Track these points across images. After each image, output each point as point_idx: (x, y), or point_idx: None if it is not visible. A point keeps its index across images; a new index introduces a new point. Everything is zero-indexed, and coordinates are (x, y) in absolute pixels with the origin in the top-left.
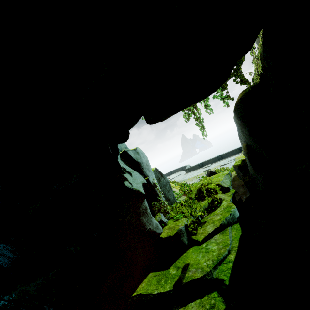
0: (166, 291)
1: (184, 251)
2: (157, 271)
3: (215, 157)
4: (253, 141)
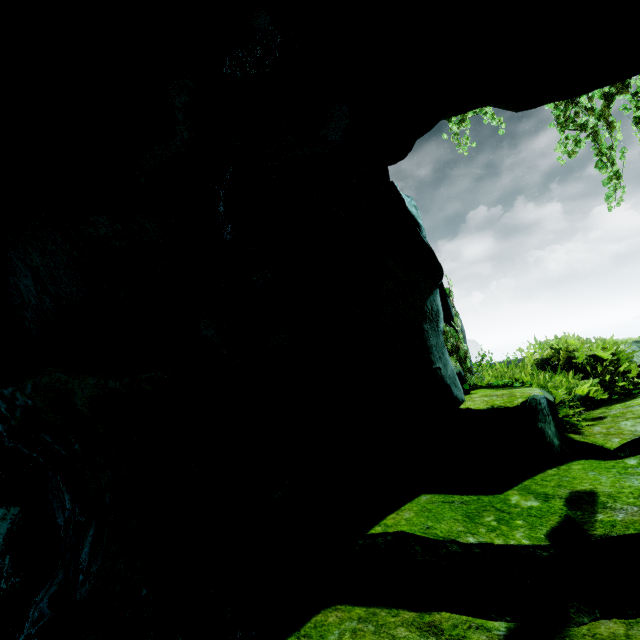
0: (520, 545)
1: (548, 465)
2: (449, 493)
3: None
4: None
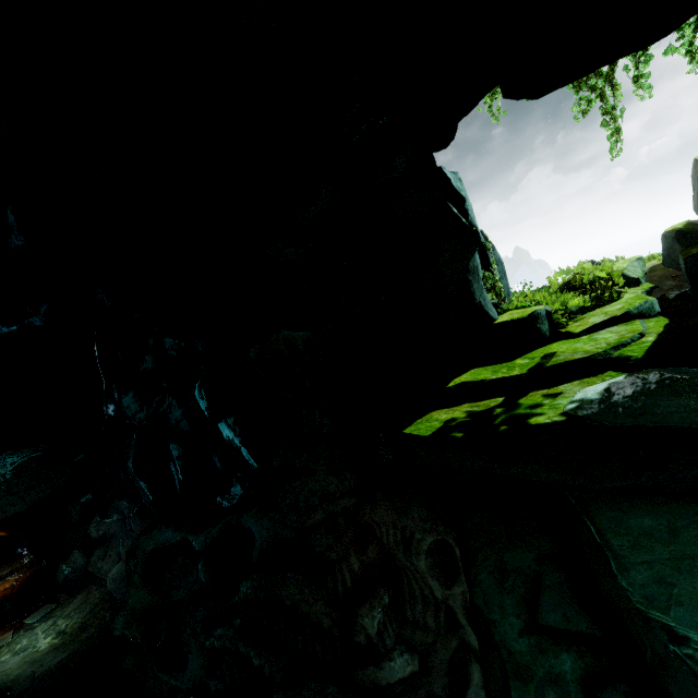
0: (515, 375)
1: (541, 346)
2: (487, 366)
3: None
4: None
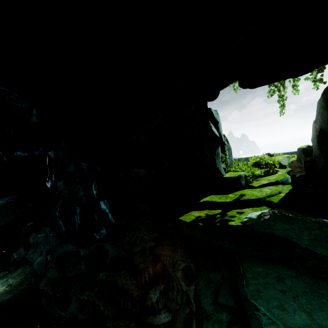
0: (227, 201)
1: (240, 190)
2: (217, 195)
3: None
4: None
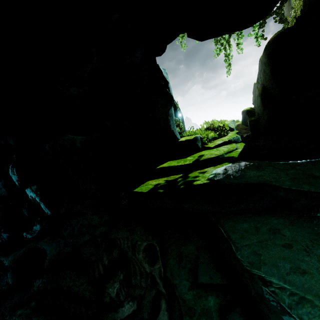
0: (187, 164)
1: (198, 152)
2: (175, 160)
3: None
4: (271, 80)
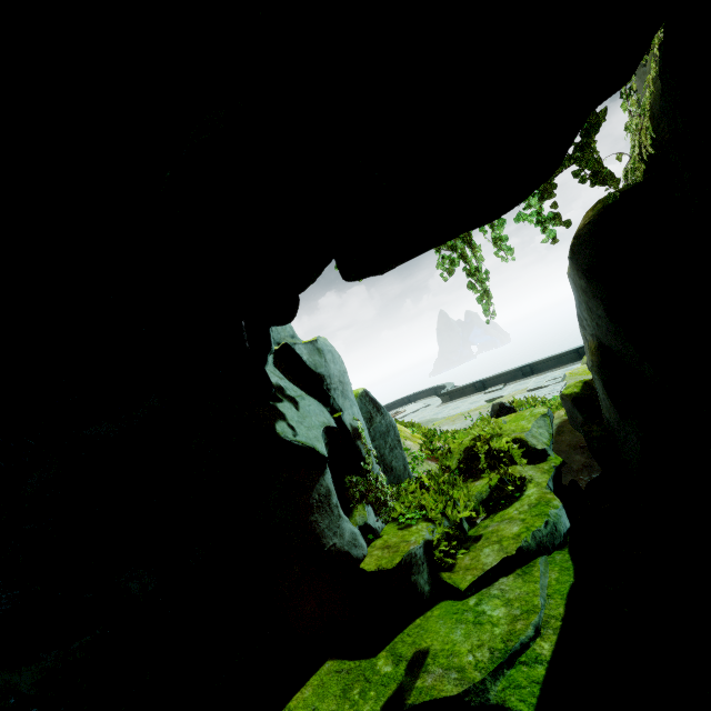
0: None
1: (419, 612)
2: (345, 657)
3: (516, 369)
4: (617, 335)
